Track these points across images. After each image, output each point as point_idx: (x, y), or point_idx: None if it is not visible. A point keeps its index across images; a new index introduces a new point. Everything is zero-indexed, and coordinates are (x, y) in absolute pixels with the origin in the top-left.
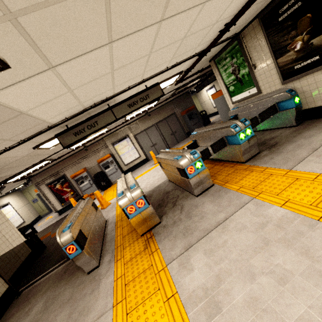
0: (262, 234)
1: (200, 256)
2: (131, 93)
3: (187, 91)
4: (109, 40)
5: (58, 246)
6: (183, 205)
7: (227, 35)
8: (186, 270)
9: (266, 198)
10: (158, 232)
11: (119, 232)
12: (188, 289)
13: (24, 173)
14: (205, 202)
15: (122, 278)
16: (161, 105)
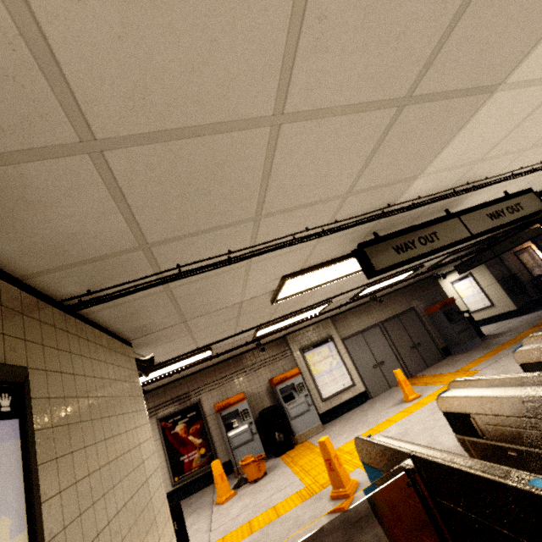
0: None
1: None
2: (477, 201)
3: (431, 275)
4: None
5: None
6: None
7: None
8: None
9: None
10: None
11: None
12: None
13: (160, 370)
14: None
15: None
16: (389, 293)
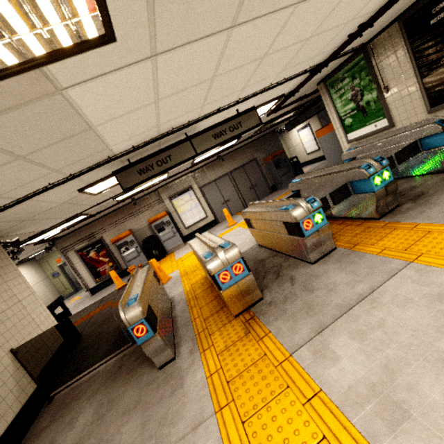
0: (443, 308)
1: (346, 341)
2: (216, 119)
3: (273, 130)
4: (233, 22)
5: (100, 334)
6: (293, 275)
7: (352, 45)
8: (328, 360)
9: (433, 261)
10: (263, 311)
11: (196, 313)
12: (339, 385)
13: (51, 231)
14: (328, 270)
15: (219, 373)
16: (238, 148)
